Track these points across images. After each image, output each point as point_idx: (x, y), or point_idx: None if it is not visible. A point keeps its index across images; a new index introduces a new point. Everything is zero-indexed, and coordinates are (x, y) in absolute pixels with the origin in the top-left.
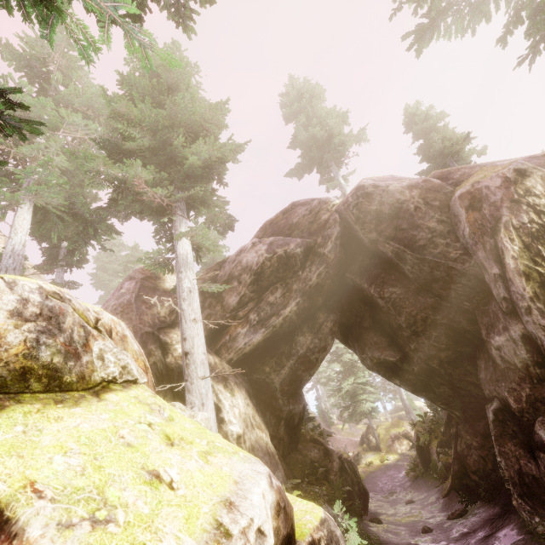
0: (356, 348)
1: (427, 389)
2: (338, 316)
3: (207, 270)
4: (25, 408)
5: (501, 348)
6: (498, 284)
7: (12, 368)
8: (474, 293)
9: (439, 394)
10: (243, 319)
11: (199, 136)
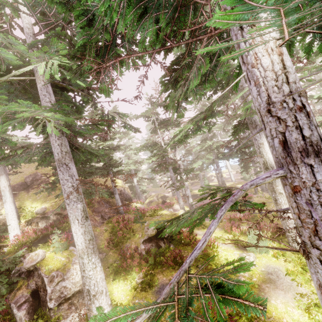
0: None
1: None
2: None
3: None
4: None
5: None
6: None
7: None
8: None
9: None
10: None
11: None
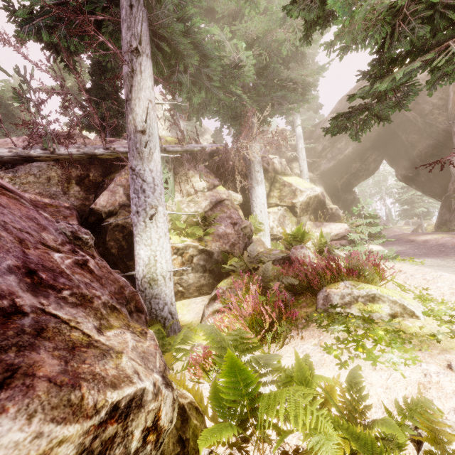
0: (394, 169)
1: (430, 191)
2: (381, 152)
3: (307, 130)
4: (284, 176)
5: (451, 167)
6: (454, 137)
7: (280, 171)
8: (449, 139)
9: (437, 193)
10: (324, 157)
11: (304, 67)
